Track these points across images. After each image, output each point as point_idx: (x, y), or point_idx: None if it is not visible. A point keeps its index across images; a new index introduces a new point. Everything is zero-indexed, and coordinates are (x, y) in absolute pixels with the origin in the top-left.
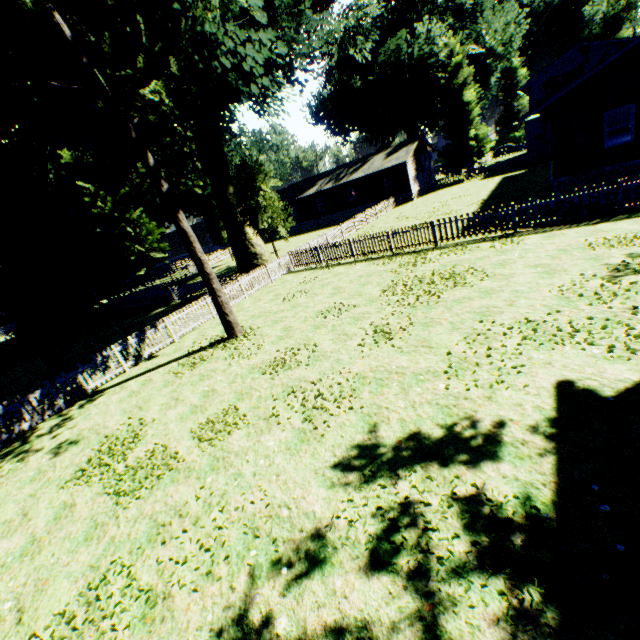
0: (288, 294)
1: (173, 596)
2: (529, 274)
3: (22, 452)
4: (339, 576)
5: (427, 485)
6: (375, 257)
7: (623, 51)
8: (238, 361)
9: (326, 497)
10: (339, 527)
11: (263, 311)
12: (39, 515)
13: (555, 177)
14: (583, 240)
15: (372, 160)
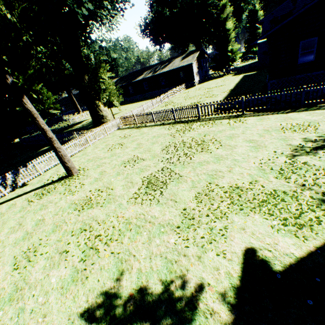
0: (113, 145)
1: None
2: (245, 147)
3: None
4: None
5: None
6: (165, 123)
7: (315, 1)
8: (66, 196)
9: None
10: None
11: (95, 156)
12: None
13: (269, 80)
14: (279, 124)
15: (174, 61)
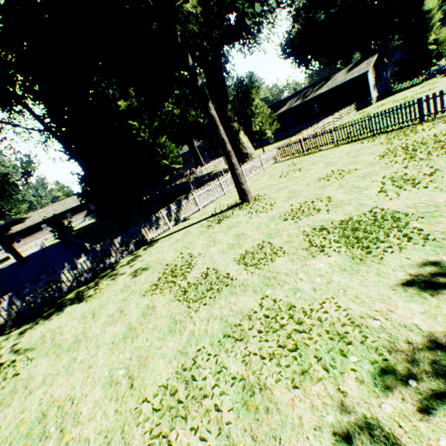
0: (282, 173)
1: (269, 389)
2: None
3: (112, 275)
4: None
5: None
6: (355, 140)
7: None
8: (256, 215)
9: (424, 312)
10: None
11: (264, 185)
12: (131, 312)
13: None
14: None
15: (334, 77)
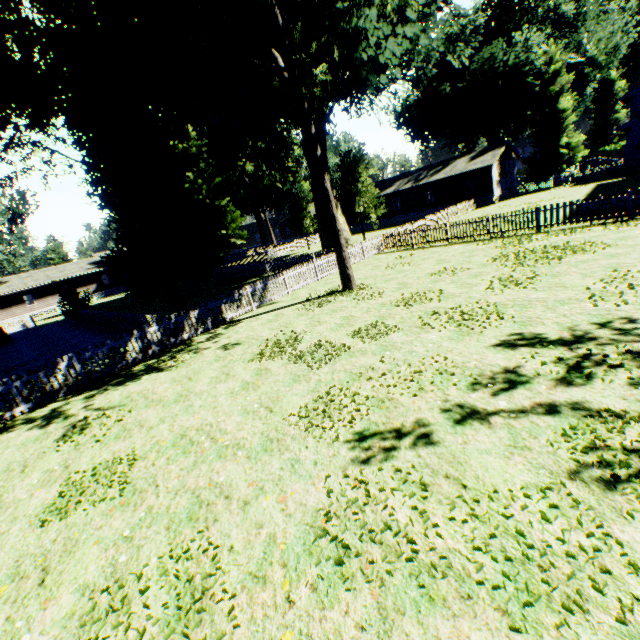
0: (388, 265)
1: (396, 399)
2: None
3: (192, 350)
4: (539, 387)
5: (599, 349)
6: (471, 241)
7: None
8: (364, 301)
9: (504, 358)
10: (526, 369)
11: (368, 275)
12: (240, 374)
13: None
14: None
15: (454, 163)
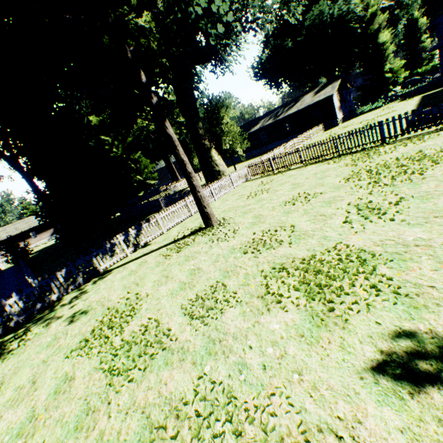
0: (250, 193)
1: None
2: None
3: (48, 319)
4: None
5: None
6: (322, 160)
7: None
8: (217, 244)
9: (404, 428)
10: None
11: (231, 207)
12: (43, 385)
13: None
14: None
15: (303, 99)
